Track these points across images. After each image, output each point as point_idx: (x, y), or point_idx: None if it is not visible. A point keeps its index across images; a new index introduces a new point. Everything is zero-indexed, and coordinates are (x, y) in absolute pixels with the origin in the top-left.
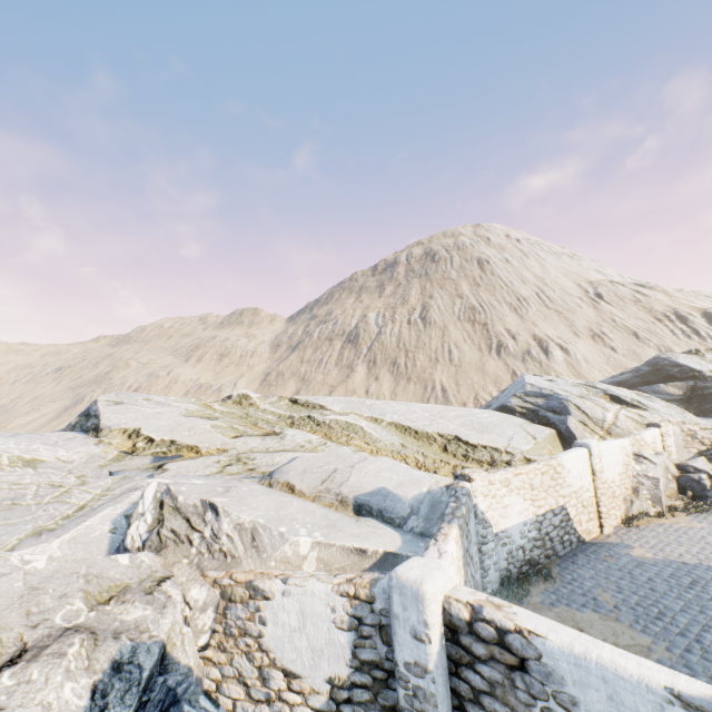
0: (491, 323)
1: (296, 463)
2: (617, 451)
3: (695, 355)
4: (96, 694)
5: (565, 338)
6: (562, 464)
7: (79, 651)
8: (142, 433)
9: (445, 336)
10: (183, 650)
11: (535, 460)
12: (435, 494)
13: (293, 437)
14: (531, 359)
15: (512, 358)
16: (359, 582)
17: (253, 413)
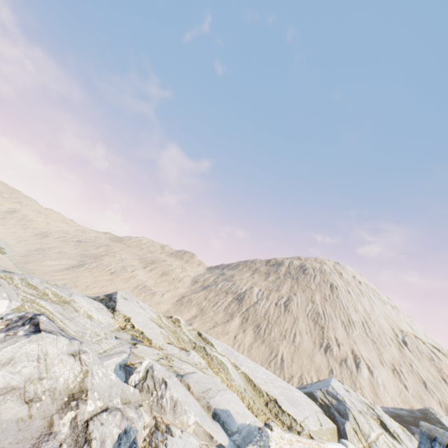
0: (326, 328)
1: (194, 375)
2: None
3: None
4: (119, 437)
5: (373, 362)
6: None
7: (119, 418)
8: (131, 320)
9: (295, 323)
10: (140, 438)
11: (316, 439)
12: (252, 427)
13: (193, 356)
14: (345, 366)
15: (333, 359)
16: (210, 447)
17: (178, 331)
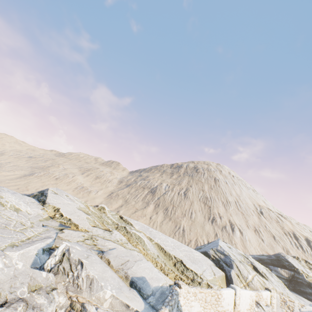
0: (212, 207)
1: (114, 251)
2: (248, 296)
3: (297, 259)
4: None
5: (242, 227)
6: (221, 294)
7: (21, 309)
8: (60, 210)
9: (191, 205)
10: None
11: (212, 286)
12: (164, 288)
13: (115, 235)
14: (225, 231)
15: (217, 227)
16: None
17: (103, 216)
